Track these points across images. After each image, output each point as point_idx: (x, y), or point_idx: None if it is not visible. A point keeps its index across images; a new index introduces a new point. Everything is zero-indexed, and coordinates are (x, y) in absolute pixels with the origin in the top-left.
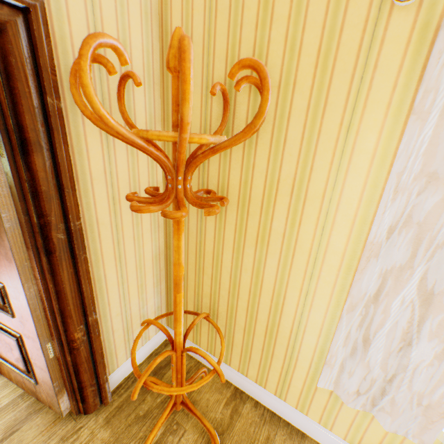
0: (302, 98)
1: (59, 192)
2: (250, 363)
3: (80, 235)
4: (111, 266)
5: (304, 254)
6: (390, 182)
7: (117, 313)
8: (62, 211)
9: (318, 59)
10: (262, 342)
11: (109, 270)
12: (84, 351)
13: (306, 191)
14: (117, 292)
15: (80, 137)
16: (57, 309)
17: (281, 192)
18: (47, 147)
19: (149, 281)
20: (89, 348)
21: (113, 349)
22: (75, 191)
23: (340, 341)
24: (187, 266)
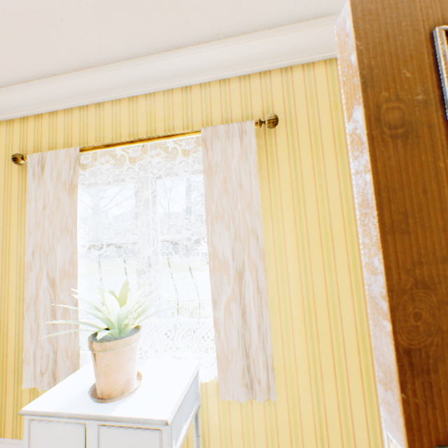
0: (2, 200)
1: None
2: None
3: None
4: None
5: (14, 287)
6: (28, 230)
7: None
8: None
9: (6, 183)
10: None
11: None
12: None
13: (10, 246)
14: None
15: None
16: None
17: None
18: None
19: None
20: None
21: None
22: None
23: (29, 336)
24: None
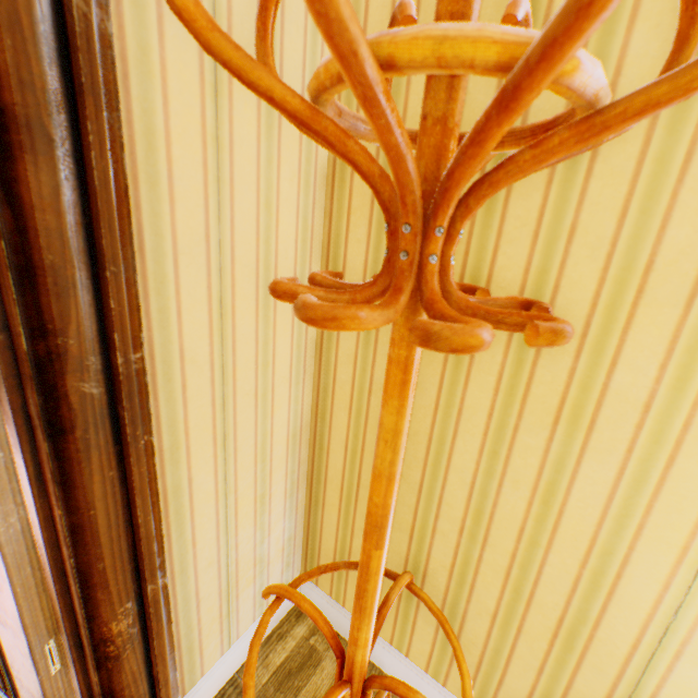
0: None
1: (91, 273)
2: (501, 692)
3: (139, 387)
4: (204, 459)
5: None
6: None
7: (209, 560)
8: (98, 323)
9: None
10: (541, 653)
11: (200, 467)
12: (130, 660)
13: None
14: (213, 515)
15: (155, 139)
16: (72, 569)
17: (653, 296)
18: (65, 144)
19: (277, 486)
20: (144, 651)
21: (195, 639)
22: (132, 274)
23: None
24: (361, 460)
